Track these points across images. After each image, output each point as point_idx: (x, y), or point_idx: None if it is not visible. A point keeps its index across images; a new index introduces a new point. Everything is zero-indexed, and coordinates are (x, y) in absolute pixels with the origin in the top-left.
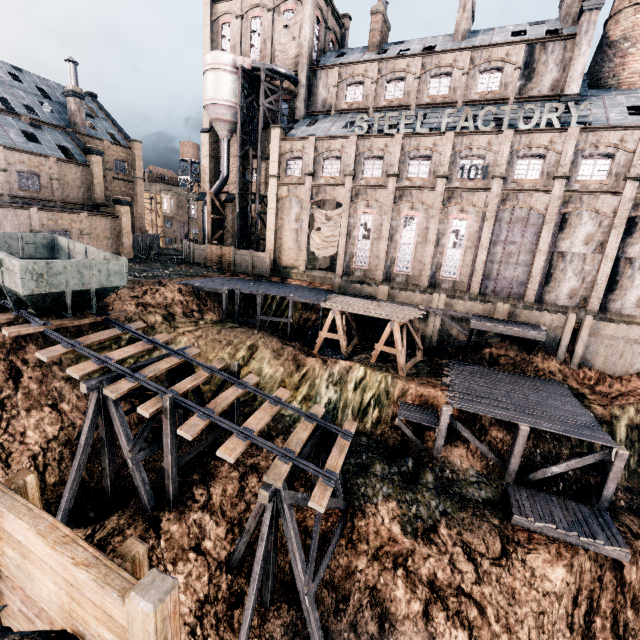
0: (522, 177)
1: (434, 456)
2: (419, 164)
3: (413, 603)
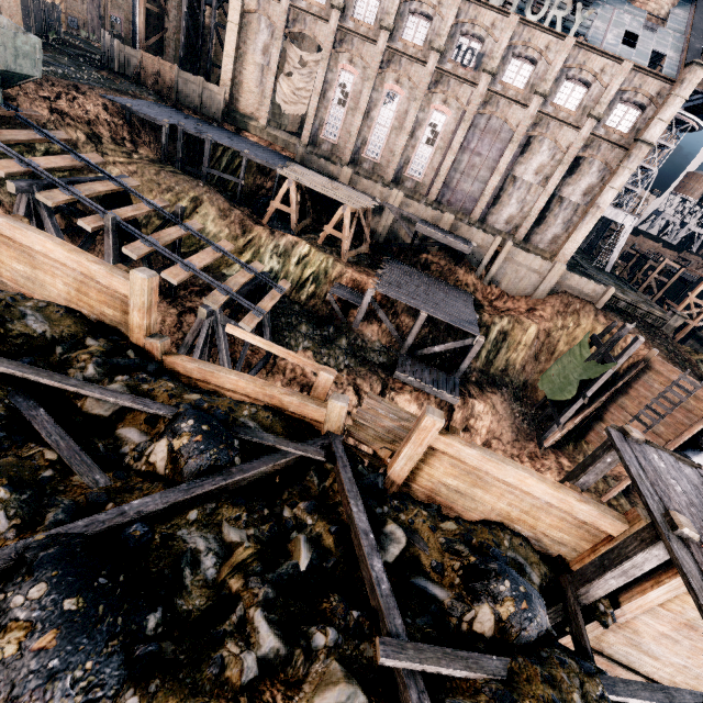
0: (510, 81)
1: (352, 328)
2: (418, 24)
3: None
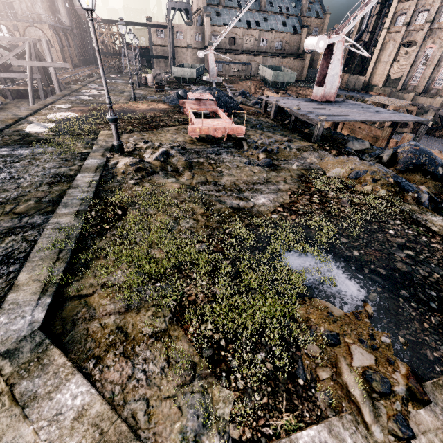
0: None
1: None
2: None
3: None
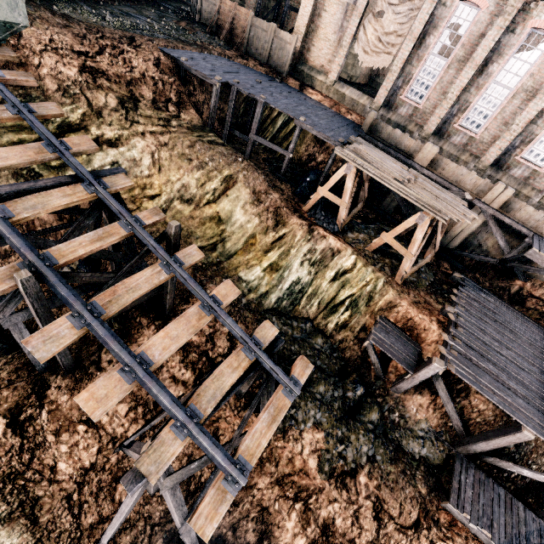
0: None
1: (390, 392)
2: None
3: (299, 538)
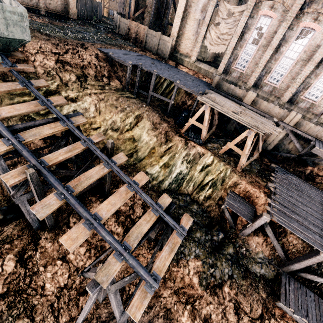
0: None
1: (239, 236)
2: None
3: None
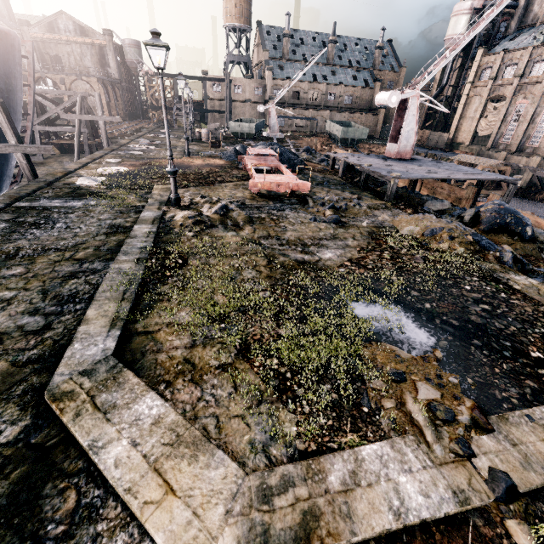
0: None
1: None
2: None
3: None
